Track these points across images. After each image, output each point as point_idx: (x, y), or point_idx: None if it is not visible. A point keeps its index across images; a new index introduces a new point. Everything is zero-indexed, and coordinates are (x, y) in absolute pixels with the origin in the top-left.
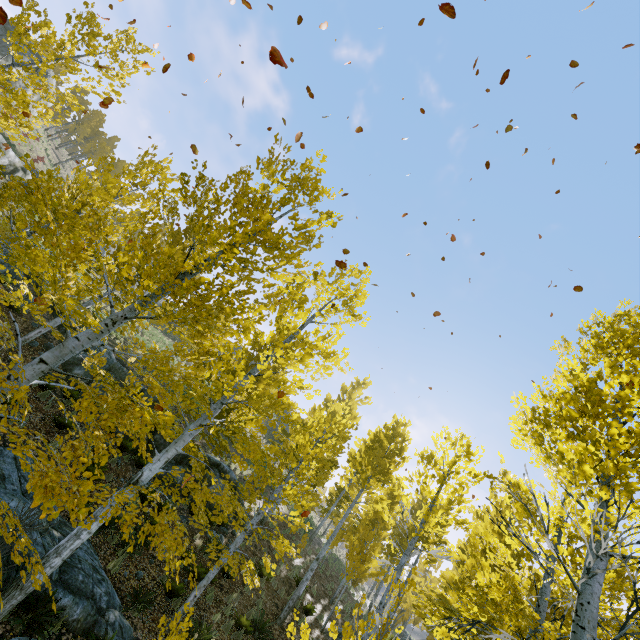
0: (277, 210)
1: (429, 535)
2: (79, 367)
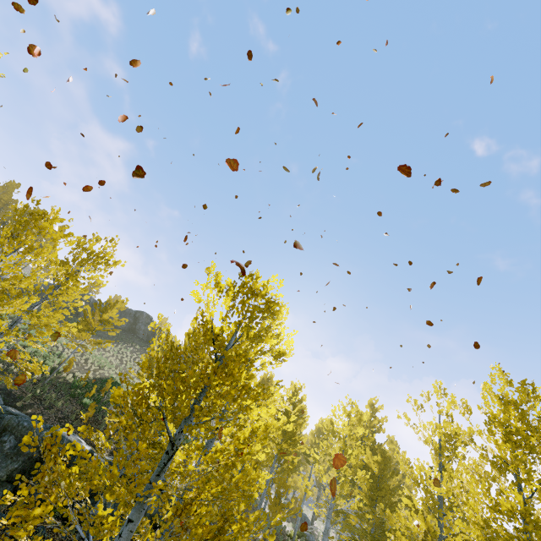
0: (239, 338)
1: (339, 490)
2: None
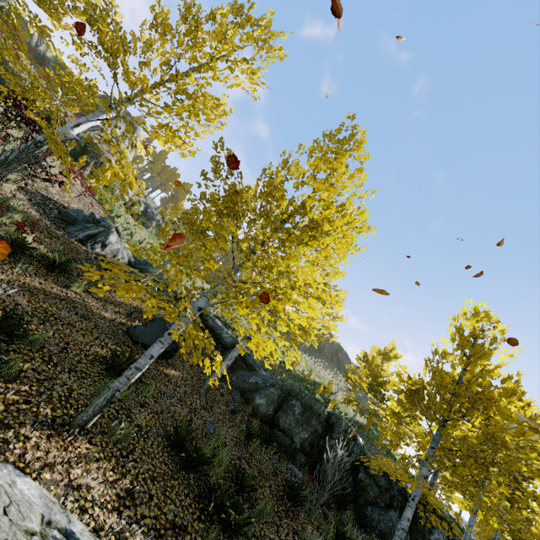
0: None
1: None
2: (258, 394)
